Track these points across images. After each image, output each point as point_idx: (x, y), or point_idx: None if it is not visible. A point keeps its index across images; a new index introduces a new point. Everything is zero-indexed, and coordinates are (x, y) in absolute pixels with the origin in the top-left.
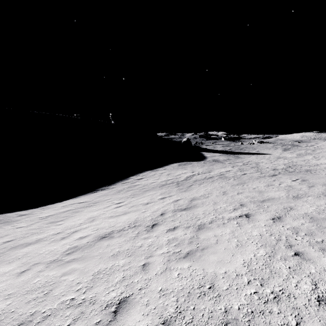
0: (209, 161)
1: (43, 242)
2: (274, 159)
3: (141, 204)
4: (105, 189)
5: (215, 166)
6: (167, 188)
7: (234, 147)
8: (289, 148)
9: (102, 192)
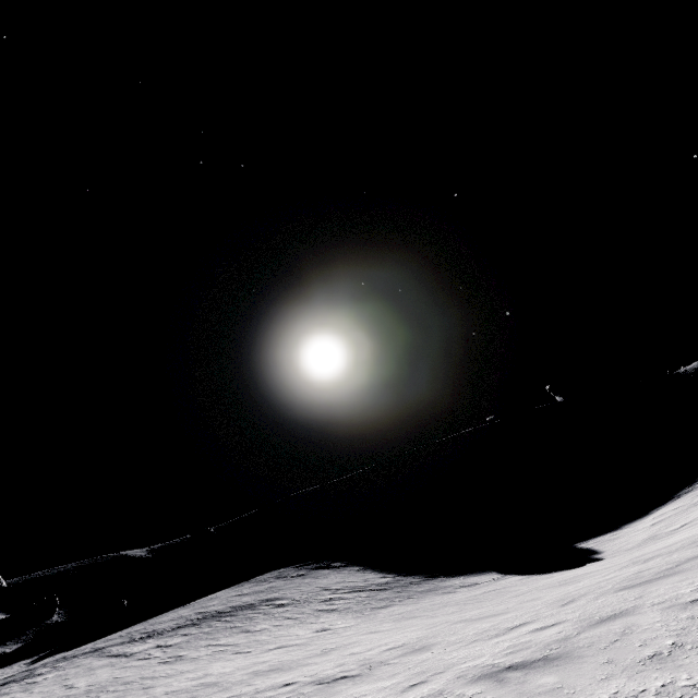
0: None
1: (695, 520)
2: None
3: None
4: (691, 490)
5: None
6: None
7: None
8: None
9: (691, 493)
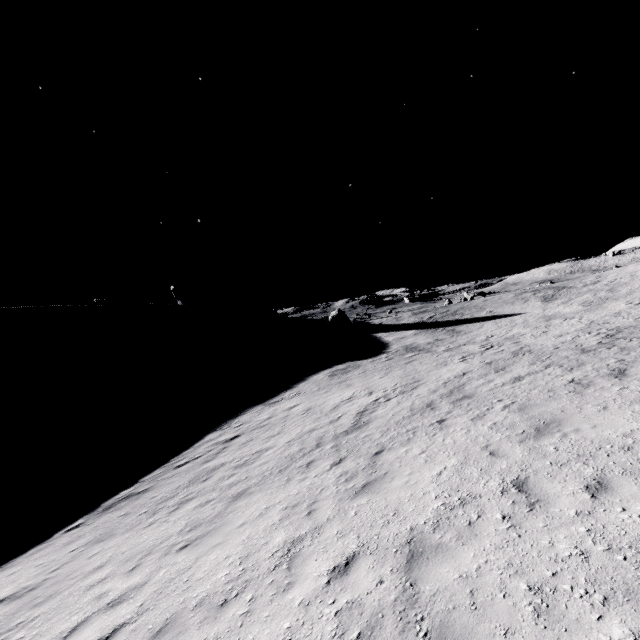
0: (396, 352)
1: None
2: (541, 322)
3: (200, 604)
4: (118, 502)
5: (418, 364)
6: (305, 473)
7: (438, 312)
8: (553, 295)
9: (102, 520)
